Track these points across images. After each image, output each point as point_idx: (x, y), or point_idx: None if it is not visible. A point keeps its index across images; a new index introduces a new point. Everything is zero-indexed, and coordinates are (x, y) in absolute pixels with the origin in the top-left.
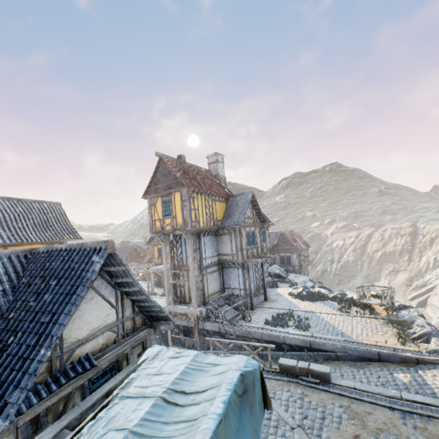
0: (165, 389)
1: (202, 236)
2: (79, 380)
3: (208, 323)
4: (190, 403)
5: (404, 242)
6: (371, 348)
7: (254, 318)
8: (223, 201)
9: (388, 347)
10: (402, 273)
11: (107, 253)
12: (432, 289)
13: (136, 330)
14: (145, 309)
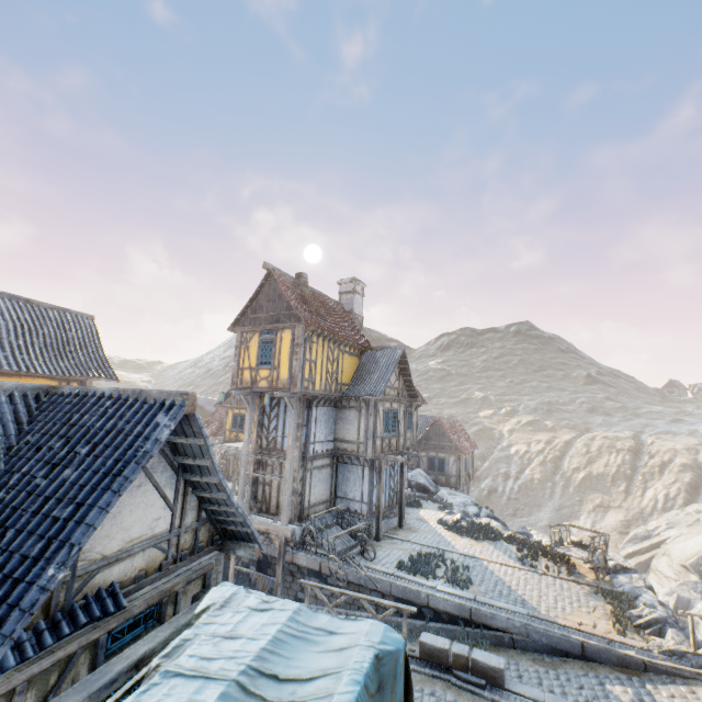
0: (244, 667)
1: (314, 405)
2: (92, 631)
3: (303, 553)
4: (286, 700)
5: (620, 462)
6: (570, 633)
7: (380, 555)
8: (355, 354)
9: (598, 635)
10: (614, 511)
11: (183, 413)
12: (660, 545)
13: (196, 551)
14: (217, 515)
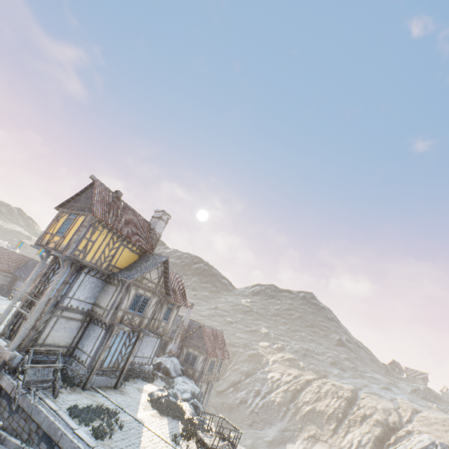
0: None
1: (83, 272)
2: None
3: (9, 377)
4: None
5: (337, 405)
6: None
7: (69, 398)
8: (137, 252)
9: None
10: (321, 444)
11: None
12: None
13: None
14: None
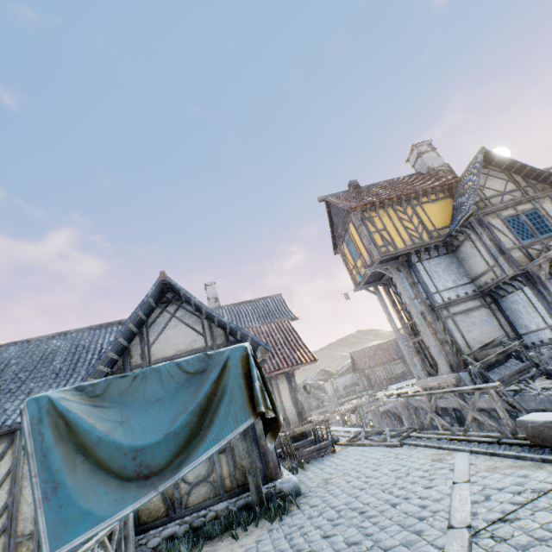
0: None
1: (414, 262)
2: None
3: None
4: None
5: None
6: None
7: None
8: (441, 198)
9: None
10: None
11: (159, 281)
12: None
13: None
14: (237, 336)
